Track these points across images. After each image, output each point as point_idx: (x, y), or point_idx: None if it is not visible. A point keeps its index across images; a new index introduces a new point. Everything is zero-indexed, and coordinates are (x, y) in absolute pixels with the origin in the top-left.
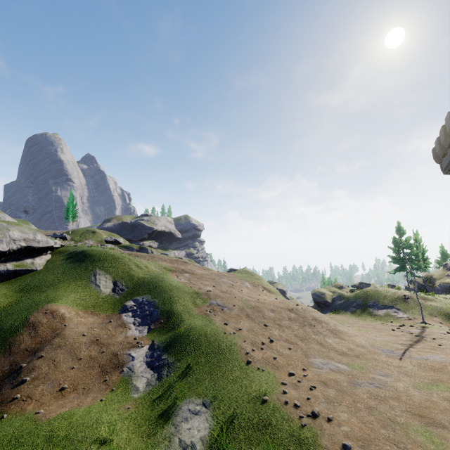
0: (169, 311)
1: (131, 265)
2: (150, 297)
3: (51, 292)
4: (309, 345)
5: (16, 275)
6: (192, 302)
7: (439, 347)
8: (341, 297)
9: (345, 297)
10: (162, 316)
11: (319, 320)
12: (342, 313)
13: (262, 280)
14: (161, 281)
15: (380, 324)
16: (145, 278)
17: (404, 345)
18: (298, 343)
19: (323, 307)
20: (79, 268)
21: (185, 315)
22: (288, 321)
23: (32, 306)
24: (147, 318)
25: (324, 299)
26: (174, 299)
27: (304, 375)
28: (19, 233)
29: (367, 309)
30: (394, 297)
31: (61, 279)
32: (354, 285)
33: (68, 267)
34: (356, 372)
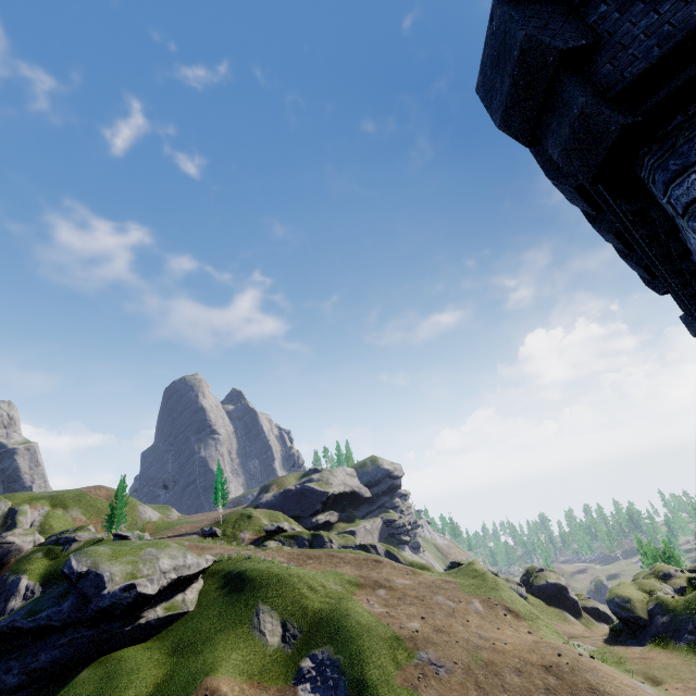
0: (359, 679)
1: (301, 588)
2: (332, 651)
3: (208, 652)
4: None
5: (167, 623)
6: (391, 659)
7: None
8: (662, 608)
9: (670, 607)
10: (352, 691)
11: (600, 690)
12: (671, 646)
13: (502, 591)
14: (344, 616)
15: None
16: (322, 610)
17: None
18: None
19: (635, 629)
20: (237, 604)
21: (383, 688)
22: (545, 695)
23: (189, 681)
24: (331, 694)
25: (632, 612)
26: (364, 654)
27: None
28: (169, 561)
29: None
30: None
31: (218, 627)
32: (691, 570)
33: (225, 603)
34: None
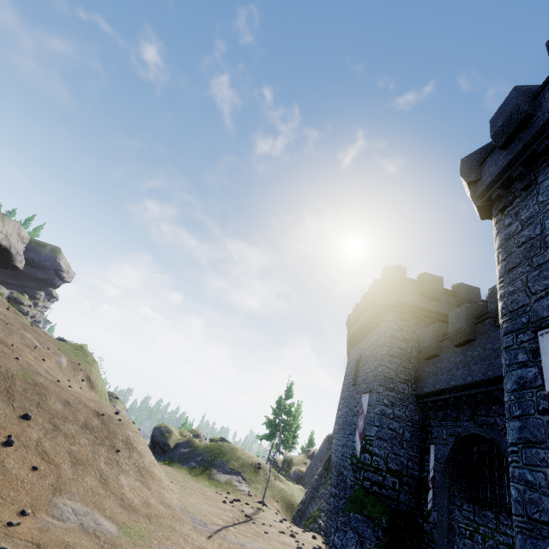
0: None
1: None
2: None
3: None
4: (81, 476)
5: None
6: None
7: (265, 535)
8: (189, 444)
9: (194, 445)
10: None
11: (133, 445)
12: (176, 466)
13: (95, 368)
14: None
15: (213, 491)
16: None
17: (226, 522)
18: (63, 465)
19: (157, 452)
20: None
21: None
22: (79, 427)
23: None
24: None
25: (167, 439)
26: None
27: (10, 522)
28: None
29: (210, 469)
30: (248, 461)
31: None
32: (213, 439)
33: None
34: (125, 540)
